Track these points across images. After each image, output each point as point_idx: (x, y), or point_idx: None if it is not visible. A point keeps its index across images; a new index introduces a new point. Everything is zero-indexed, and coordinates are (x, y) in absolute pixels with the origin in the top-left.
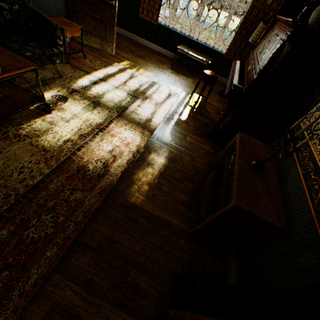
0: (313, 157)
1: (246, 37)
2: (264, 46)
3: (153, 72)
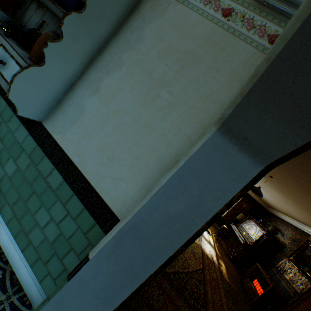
0: (286, 278)
1: (233, 214)
2: (249, 226)
3: None
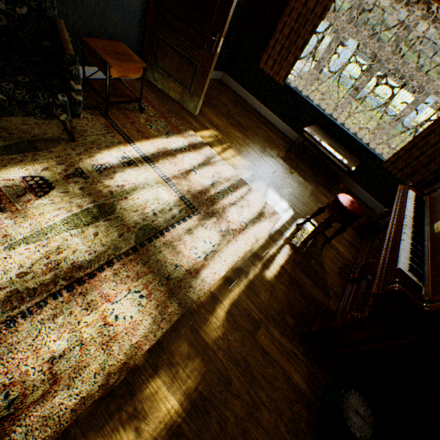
0: None
1: (436, 146)
2: None
3: (249, 158)
